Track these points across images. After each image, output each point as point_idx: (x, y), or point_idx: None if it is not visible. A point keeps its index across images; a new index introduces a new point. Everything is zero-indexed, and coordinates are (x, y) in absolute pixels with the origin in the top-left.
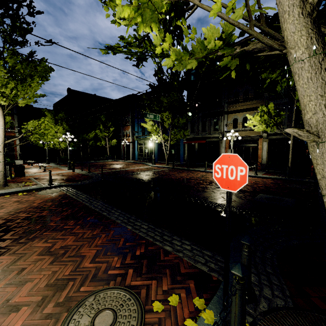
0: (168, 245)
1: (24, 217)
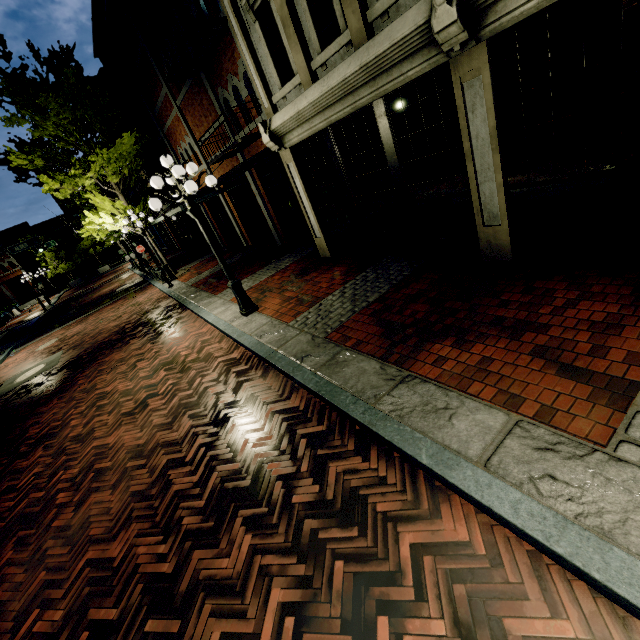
0: None
1: None
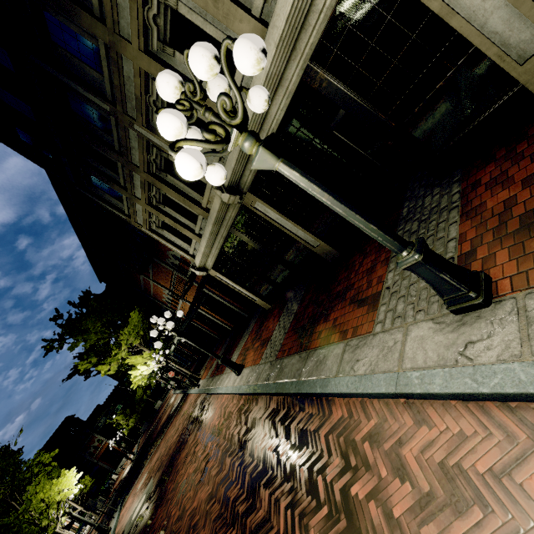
0: None
1: None
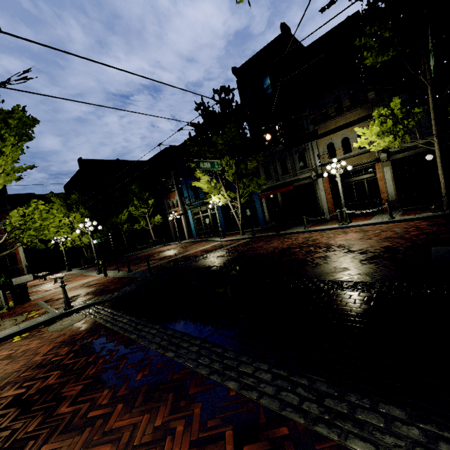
0: (355, 433)
1: (10, 400)
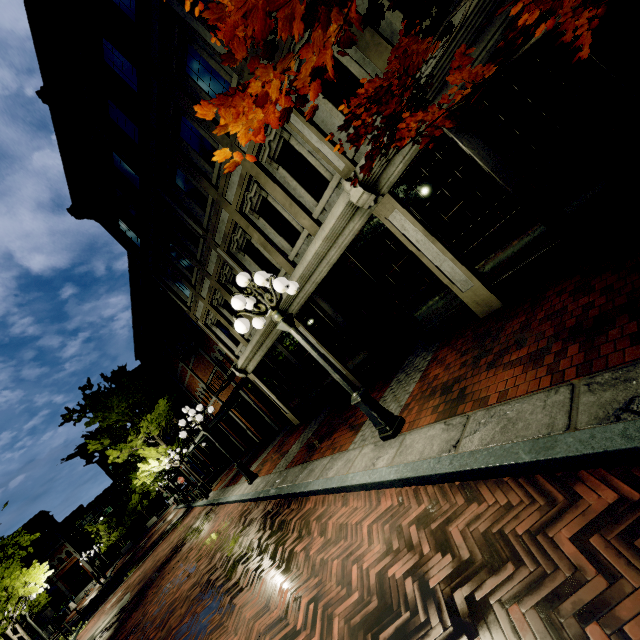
0: None
1: None
